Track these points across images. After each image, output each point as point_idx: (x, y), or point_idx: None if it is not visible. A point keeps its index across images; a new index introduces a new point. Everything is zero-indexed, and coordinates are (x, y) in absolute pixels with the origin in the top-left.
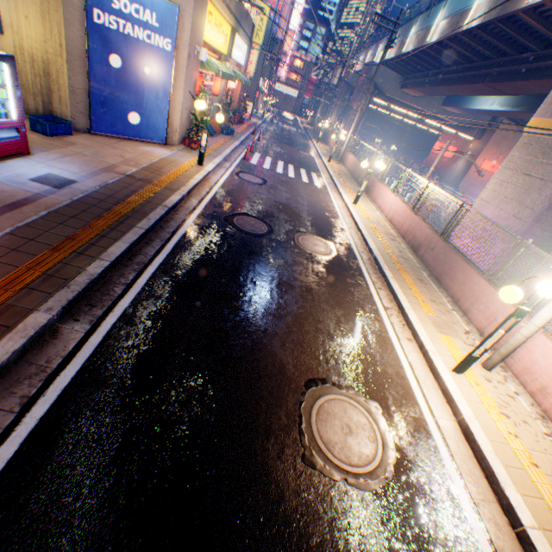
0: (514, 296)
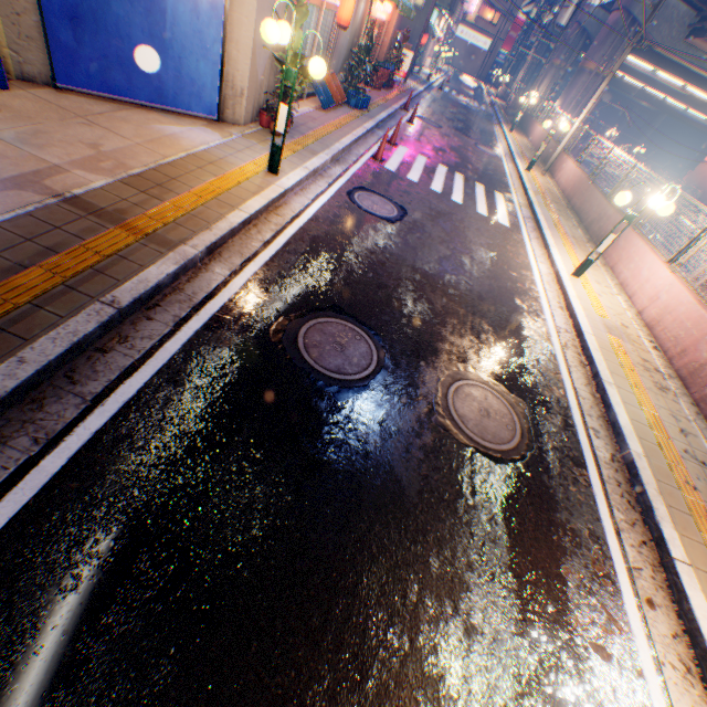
0: None
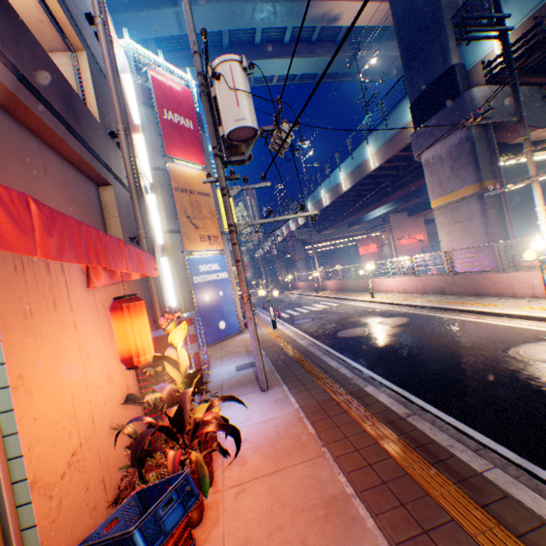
0: (531, 254)
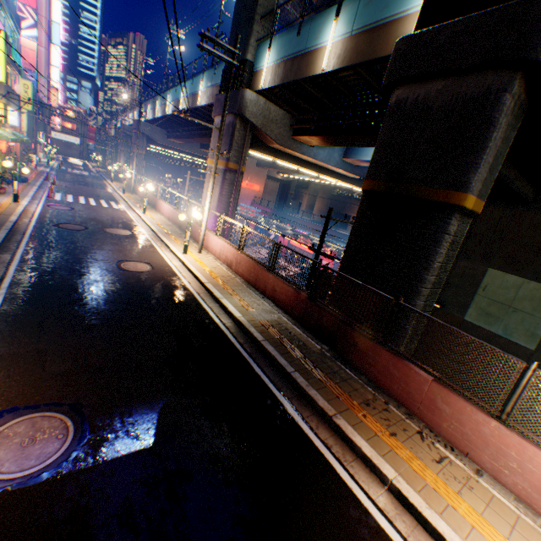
0: (182, 217)
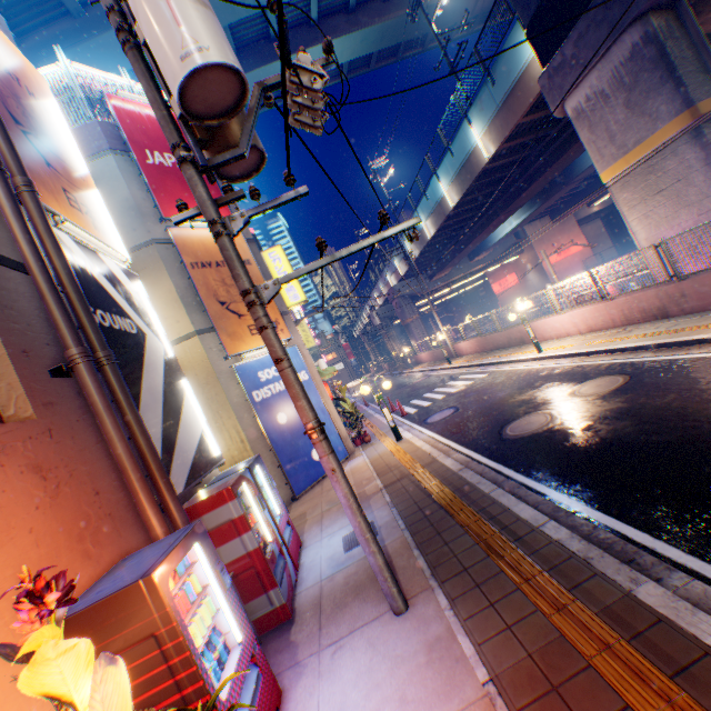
0: None
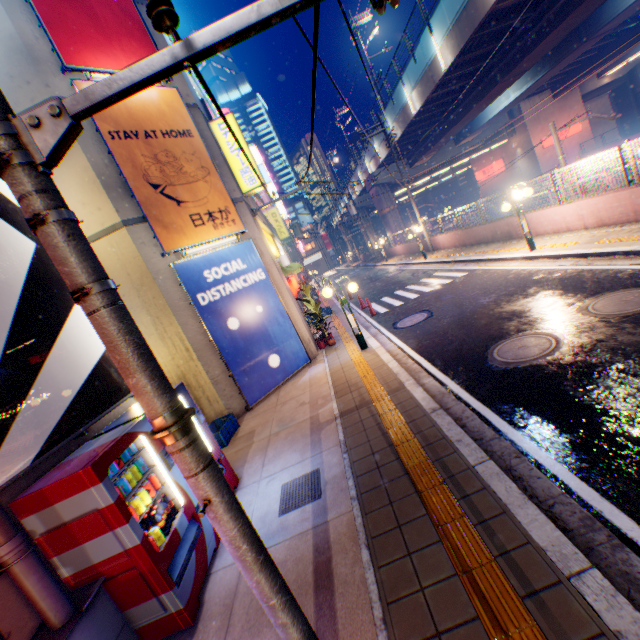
0: None
